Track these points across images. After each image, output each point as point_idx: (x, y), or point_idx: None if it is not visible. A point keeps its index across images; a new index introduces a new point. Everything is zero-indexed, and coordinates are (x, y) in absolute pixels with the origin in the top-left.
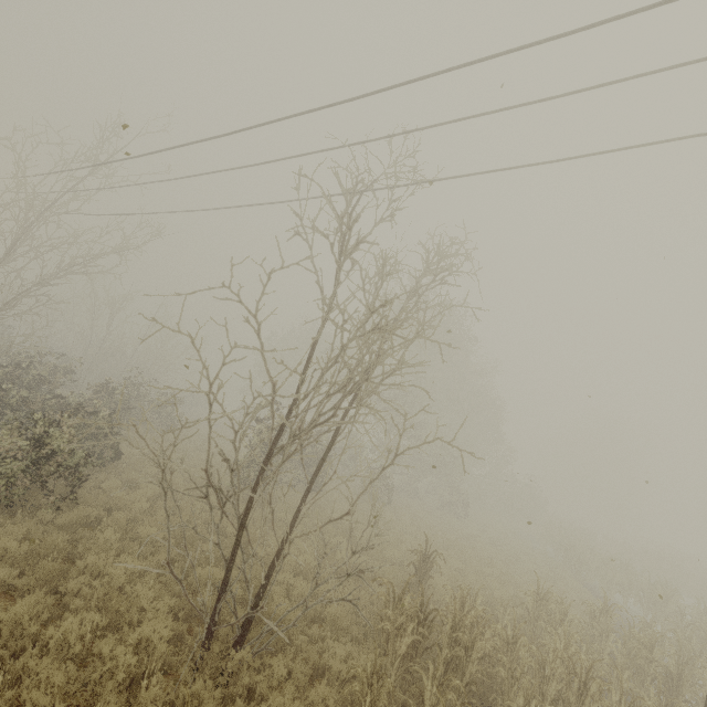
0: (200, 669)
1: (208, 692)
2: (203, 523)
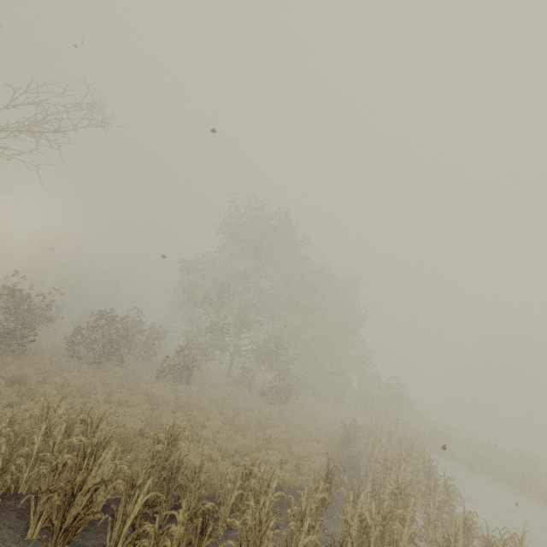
0: None
1: None
2: None
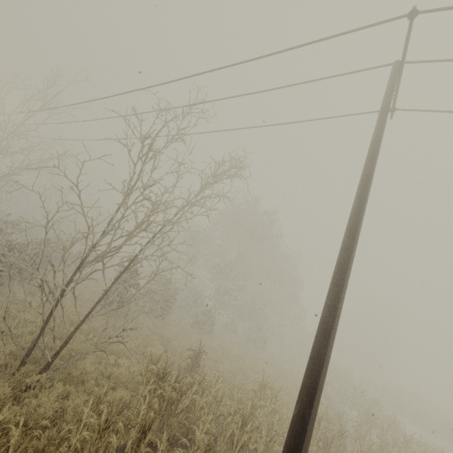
0: (2, 375)
1: (4, 388)
2: (70, 321)
